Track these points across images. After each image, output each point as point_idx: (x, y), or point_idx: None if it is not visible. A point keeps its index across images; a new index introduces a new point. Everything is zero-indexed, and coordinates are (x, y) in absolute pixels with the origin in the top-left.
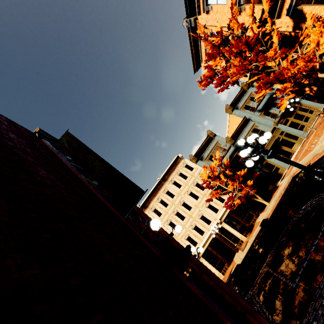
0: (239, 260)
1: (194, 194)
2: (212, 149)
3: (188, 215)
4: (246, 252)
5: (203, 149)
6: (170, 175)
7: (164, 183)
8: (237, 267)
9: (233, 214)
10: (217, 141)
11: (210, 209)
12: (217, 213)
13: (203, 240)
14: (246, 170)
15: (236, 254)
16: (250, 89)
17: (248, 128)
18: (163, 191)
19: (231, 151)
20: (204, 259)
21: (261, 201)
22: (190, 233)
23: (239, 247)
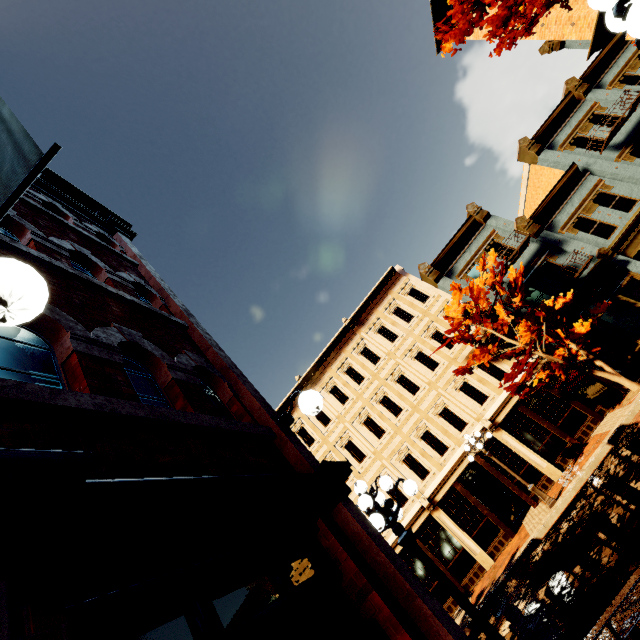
0: (540, 530)
1: (426, 357)
2: (478, 249)
3: (410, 406)
4: (563, 510)
5: (456, 250)
6: (372, 313)
7: (357, 330)
8: (533, 547)
9: (528, 411)
10: (494, 230)
11: (467, 394)
12: (484, 406)
13: (444, 466)
14: (572, 297)
15: (531, 511)
16: (593, 95)
17: (581, 193)
18: (354, 348)
19: (530, 252)
20: (445, 513)
21: (615, 378)
22: (411, 446)
23: (541, 495)
